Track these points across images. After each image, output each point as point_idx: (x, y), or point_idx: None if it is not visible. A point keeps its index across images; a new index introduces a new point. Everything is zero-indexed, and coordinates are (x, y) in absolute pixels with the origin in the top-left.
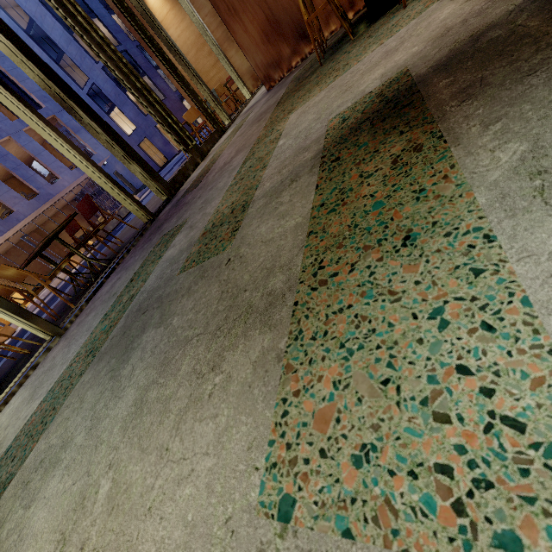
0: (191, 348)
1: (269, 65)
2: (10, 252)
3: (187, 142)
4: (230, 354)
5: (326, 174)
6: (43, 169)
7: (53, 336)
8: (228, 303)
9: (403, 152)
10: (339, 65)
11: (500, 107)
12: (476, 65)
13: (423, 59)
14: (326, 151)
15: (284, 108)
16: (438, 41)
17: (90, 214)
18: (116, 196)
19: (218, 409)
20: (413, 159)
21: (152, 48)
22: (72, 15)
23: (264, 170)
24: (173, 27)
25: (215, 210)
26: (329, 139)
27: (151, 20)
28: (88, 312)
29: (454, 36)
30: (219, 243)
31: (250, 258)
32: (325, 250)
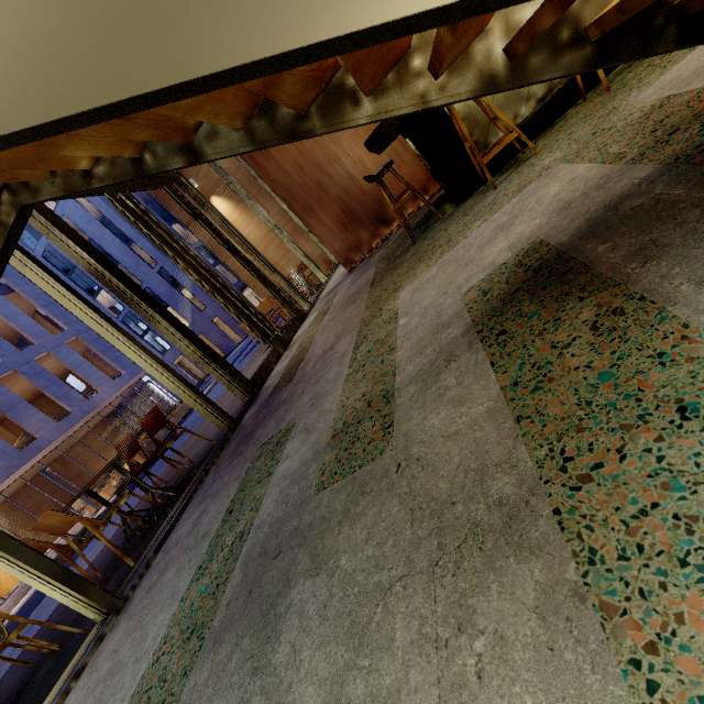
0: (399, 601)
1: (348, 249)
2: (19, 493)
3: (267, 333)
4: (481, 601)
5: (497, 349)
6: (77, 383)
7: (108, 615)
8: (432, 524)
9: (598, 317)
10: (439, 241)
11: (702, 264)
12: (633, 230)
13: (557, 230)
14: (480, 325)
15: (384, 287)
16: (564, 213)
17: (155, 429)
18: (192, 403)
19: (510, 696)
20: (621, 324)
21: (228, 249)
22: (156, 232)
23: (394, 353)
24: (242, 228)
25: (338, 406)
26: (475, 312)
27: (226, 226)
28: (162, 568)
29: (582, 208)
30: (369, 445)
31: (435, 459)
32: (559, 437)
